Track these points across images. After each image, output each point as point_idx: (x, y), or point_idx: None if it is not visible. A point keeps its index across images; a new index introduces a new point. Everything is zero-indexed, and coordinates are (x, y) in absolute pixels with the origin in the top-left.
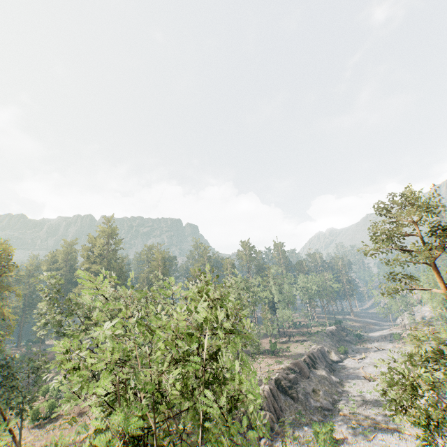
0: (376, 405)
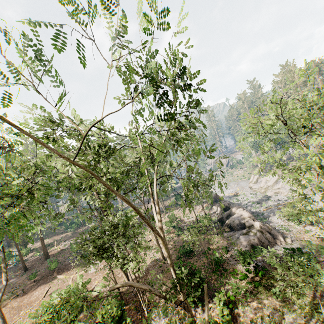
0: (265, 199)
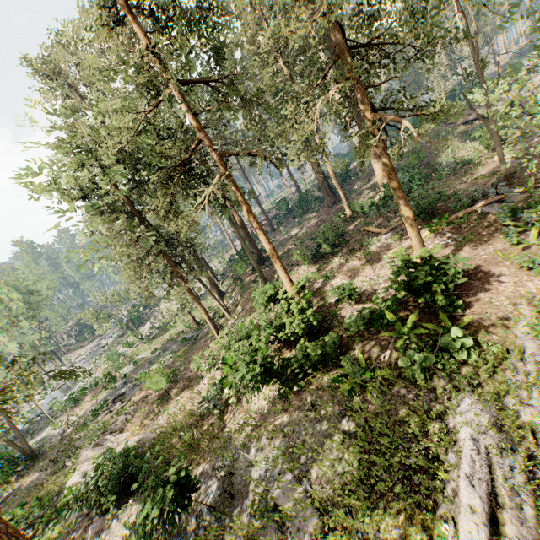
0: None
